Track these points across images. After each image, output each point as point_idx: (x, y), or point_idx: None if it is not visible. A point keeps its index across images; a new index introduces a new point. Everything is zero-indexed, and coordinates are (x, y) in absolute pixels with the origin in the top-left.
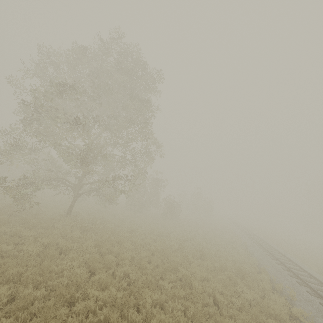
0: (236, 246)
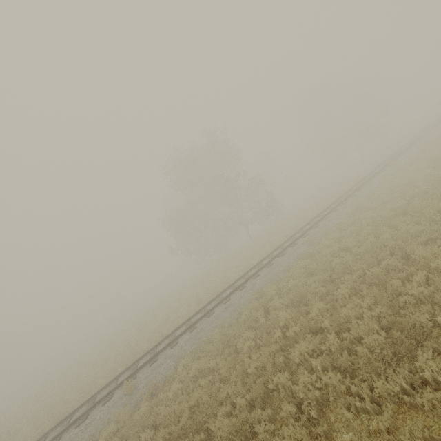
0: None
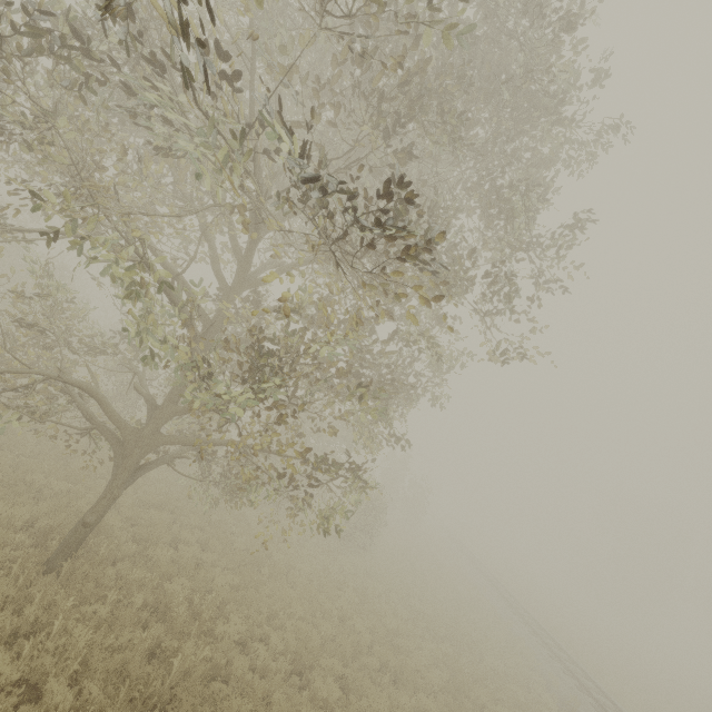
0: (556, 709)
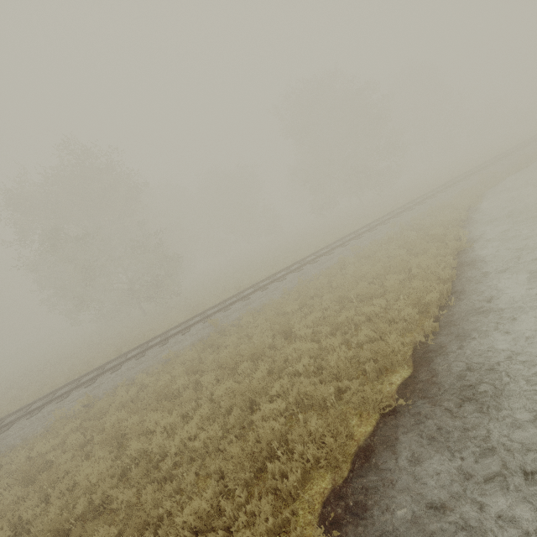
0: None
